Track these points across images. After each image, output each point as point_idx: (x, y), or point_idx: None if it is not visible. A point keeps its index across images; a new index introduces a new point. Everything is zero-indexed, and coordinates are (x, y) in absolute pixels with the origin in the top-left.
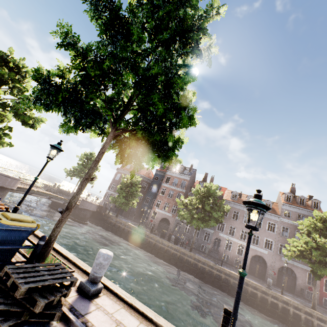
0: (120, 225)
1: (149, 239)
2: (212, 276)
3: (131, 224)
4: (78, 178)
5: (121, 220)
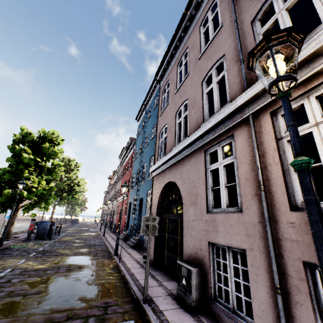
0: None
1: None
2: None
3: None
4: None
5: None
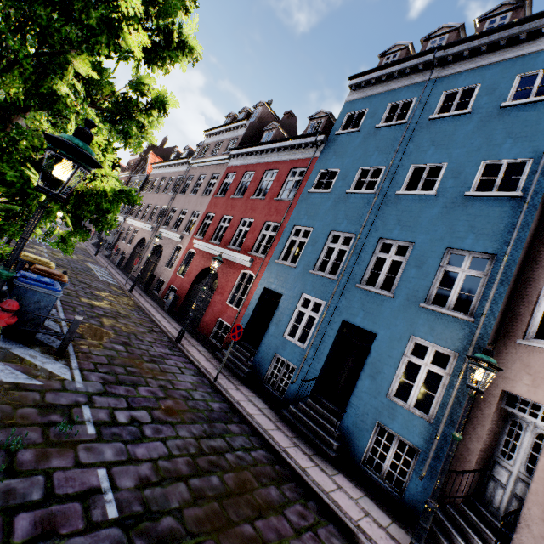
0: None
1: None
2: None
3: None
4: None
5: None
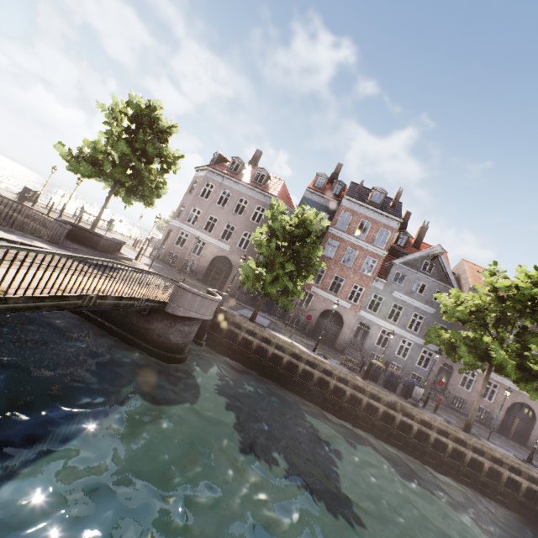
0: (275, 352)
1: (367, 399)
2: (534, 499)
3: (307, 352)
4: (106, 182)
5: (276, 337)
